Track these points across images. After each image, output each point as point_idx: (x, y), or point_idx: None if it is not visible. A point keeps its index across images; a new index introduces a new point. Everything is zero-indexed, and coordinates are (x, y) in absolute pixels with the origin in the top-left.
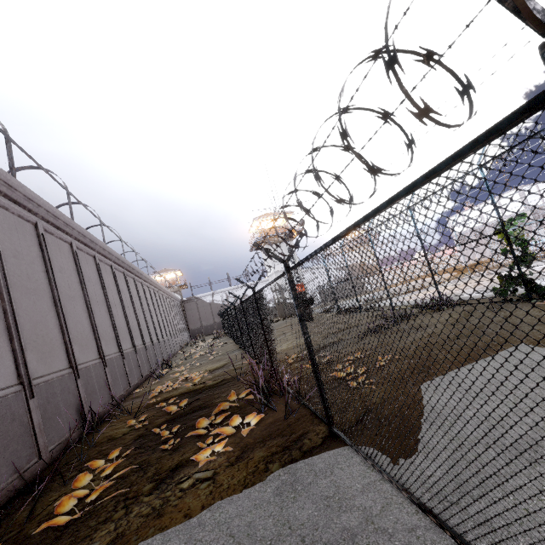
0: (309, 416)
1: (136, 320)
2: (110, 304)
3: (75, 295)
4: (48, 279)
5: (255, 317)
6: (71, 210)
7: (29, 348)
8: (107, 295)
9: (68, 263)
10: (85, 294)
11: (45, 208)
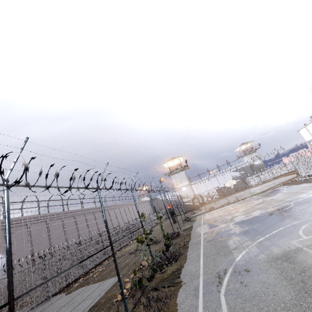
0: (59, 292)
1: (98, 230)
2: (79, 231)
3: (60, 236)
4: (48, 236)
5: (86, 250)
6: (63, 206)
7: (37, 260)
8: (78, 228)
9: (59, 226)
10: (65, 233)
11: (49, 215)
